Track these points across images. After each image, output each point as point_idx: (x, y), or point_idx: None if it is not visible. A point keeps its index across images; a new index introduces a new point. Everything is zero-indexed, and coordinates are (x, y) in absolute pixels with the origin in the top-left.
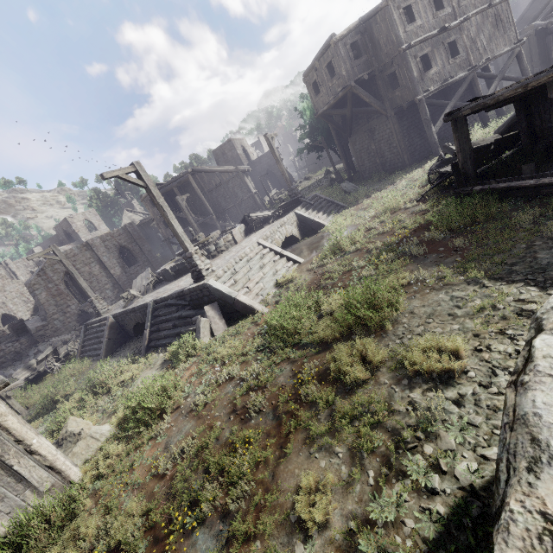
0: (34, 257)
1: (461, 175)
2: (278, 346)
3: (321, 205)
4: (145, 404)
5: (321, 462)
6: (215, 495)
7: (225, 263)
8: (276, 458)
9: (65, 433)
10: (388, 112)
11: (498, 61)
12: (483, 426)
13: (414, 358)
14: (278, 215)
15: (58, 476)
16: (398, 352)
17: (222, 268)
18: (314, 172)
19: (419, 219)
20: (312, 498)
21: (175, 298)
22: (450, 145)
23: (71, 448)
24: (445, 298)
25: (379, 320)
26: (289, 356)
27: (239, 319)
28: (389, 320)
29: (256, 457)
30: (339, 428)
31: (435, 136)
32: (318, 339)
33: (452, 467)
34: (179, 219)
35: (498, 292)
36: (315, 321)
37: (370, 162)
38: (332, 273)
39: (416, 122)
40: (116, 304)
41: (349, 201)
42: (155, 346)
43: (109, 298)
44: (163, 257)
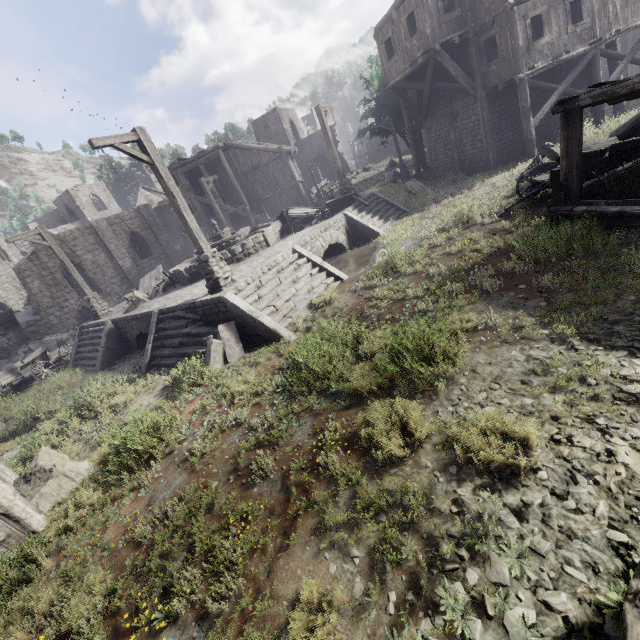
0: (16, 239)
1: (561, 189)
2: (301, 391)
3: (379, 207)
4: (130, 446)
5: (331, 566)
6: (195, 586)
7: (250, 273)
8: (276, 547)
9: (34, 467)
10: (478, 92)
11: (627, 37)
12: (550, 556)
13: (469, 440)
14: (323, 215)
15: (16, 525)
16: (449, 424)
17: (245, 278)
18: (375, 162)
19: (498, 242)
20: (312, 618)
21: (185, 310)
22: (551, 146)
23: (40, 487)
24: (519, 357)
25: (430, 376)
26: (312, 405)
27: (260, 344)
28: (443, 377)
29: (251, 542)
30: (360, 520)
31: (533, 131)
32: (350, 389)
33: (501, 610)
34: (205, 206)
35: (591, 360)
36: (351, 364)
37: (445, 157)
38: (380, 300)
39: (512, 109)
40: (119, 305)
41: (413, 205)
42: (157, 365)
43: (115, 295)
44: (184, 251)
